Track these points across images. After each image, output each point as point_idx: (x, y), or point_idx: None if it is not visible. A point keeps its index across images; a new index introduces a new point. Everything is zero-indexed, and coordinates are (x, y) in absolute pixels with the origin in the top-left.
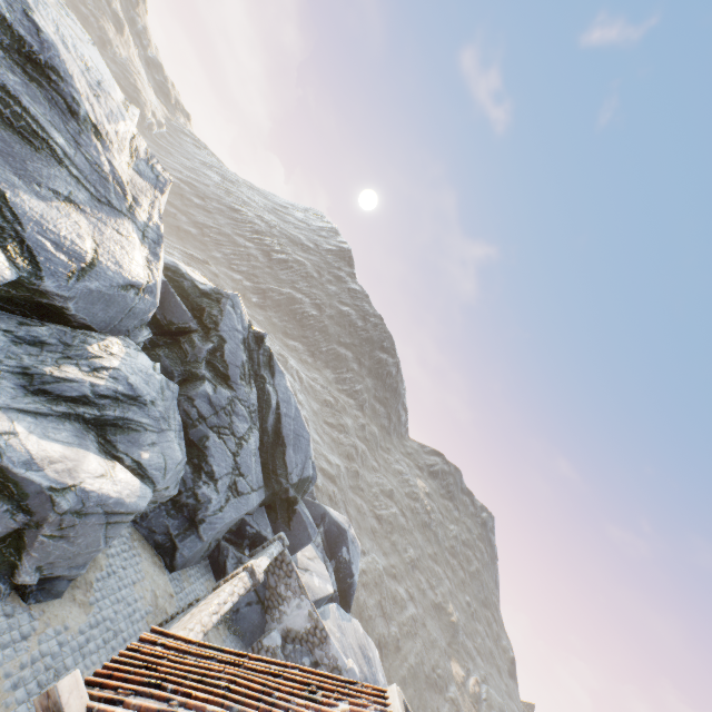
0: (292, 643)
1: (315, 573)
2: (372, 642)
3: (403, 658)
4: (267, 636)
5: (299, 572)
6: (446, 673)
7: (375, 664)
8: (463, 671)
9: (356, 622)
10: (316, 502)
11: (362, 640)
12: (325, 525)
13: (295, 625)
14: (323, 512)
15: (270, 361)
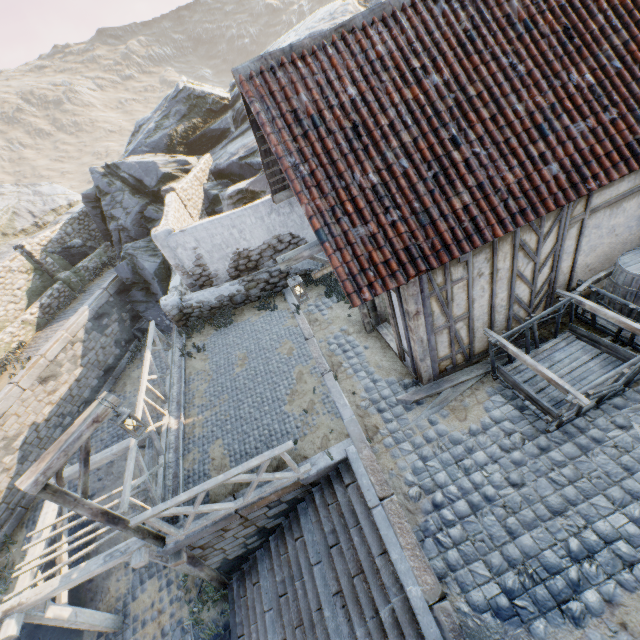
0: None
1: None
2: None
3: None
4: None
5: None
6: None
7: None
8: None
9: None
10: None
11: None
12: None
13: None
14: None
15: None
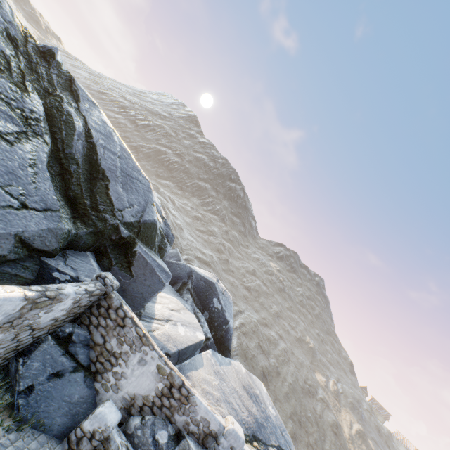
0: (139, 415)
1: (180, 323)
2: (256, 379)
3: (283, 379)
4: (90, 417)
5: (156, 323)
6: (314, 382)
7: (263, 400)
8: (324, 378)
9: (237, 364)
10: (180, 263)
11: (245, 380)
12: (193, 282)
13: (140, 389)
14: (188, 271)
15: (71, 85)
